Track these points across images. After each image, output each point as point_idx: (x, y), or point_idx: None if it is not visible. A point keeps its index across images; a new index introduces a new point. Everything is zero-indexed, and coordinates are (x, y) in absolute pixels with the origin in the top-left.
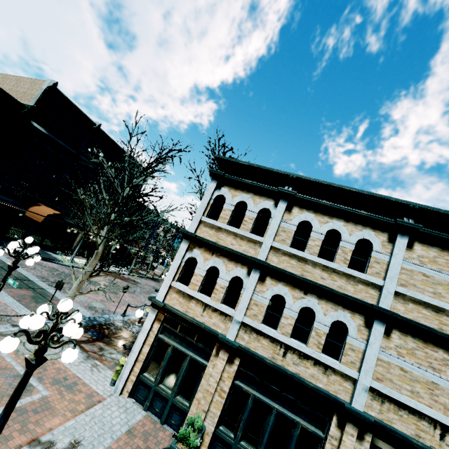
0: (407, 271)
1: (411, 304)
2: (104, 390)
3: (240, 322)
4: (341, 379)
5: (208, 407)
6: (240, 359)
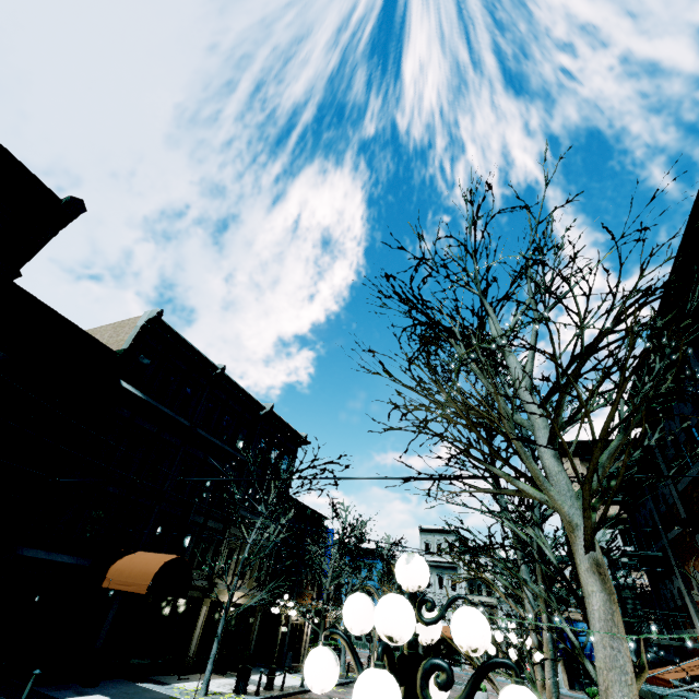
0: None
1: None
2: None
3: None
4: None
5: None
6: None
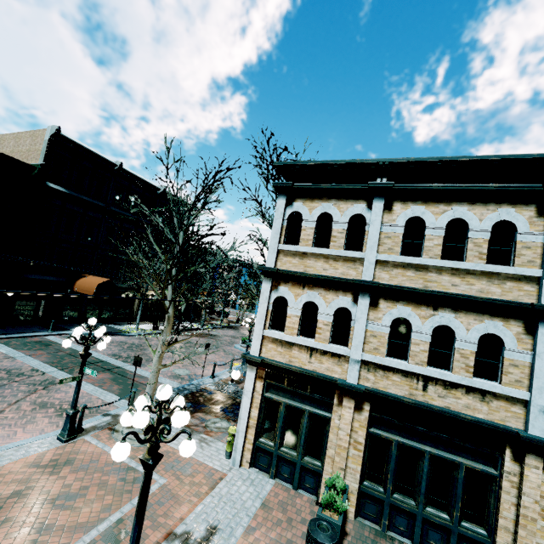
0: None
1: None
2: (222, 465)
3: (360, 361)
4: (506, 404)
5: (345, 464)
6: (370, 403)
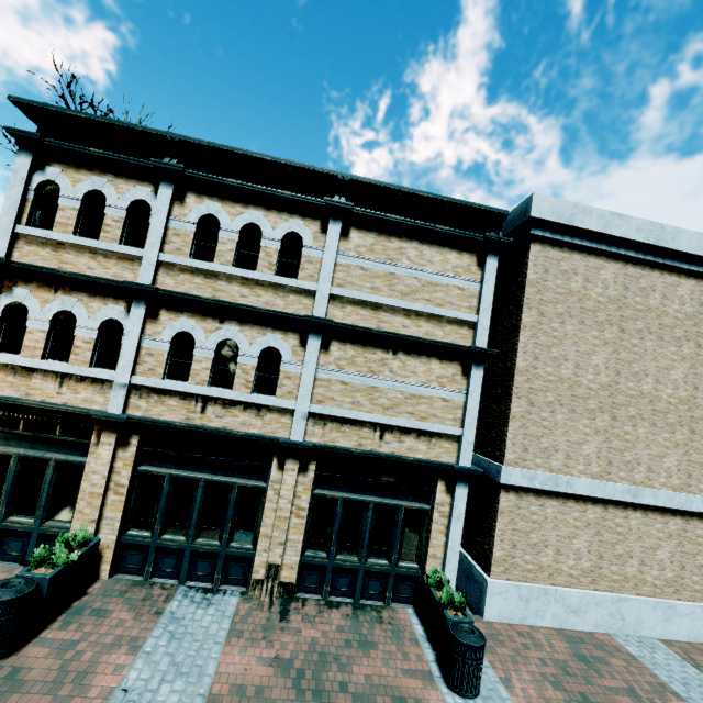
0: (344, 267)
1: (349, 306)
2: None
3: (127, 384)
4: (278, 416)
5: (98, 515)
6: (142, 436)
